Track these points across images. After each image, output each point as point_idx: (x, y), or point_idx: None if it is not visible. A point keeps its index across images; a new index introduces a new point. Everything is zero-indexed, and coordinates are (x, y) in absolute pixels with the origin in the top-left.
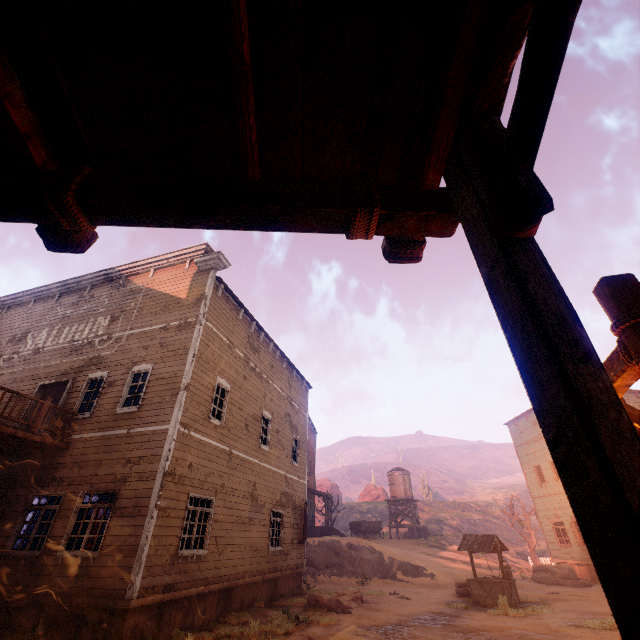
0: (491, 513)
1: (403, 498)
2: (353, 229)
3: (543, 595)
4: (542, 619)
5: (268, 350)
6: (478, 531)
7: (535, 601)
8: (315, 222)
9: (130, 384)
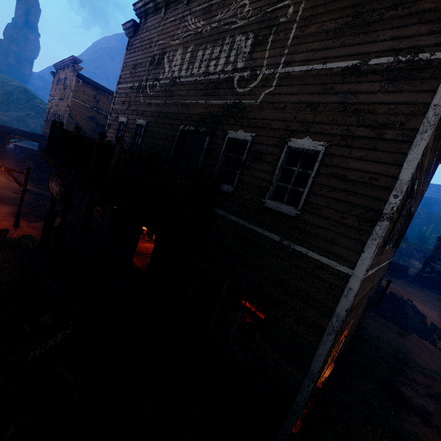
0: None
1: None
2: None
3: None
4: None
5: None
6: None
7: None
8: None
9: (283, 166)
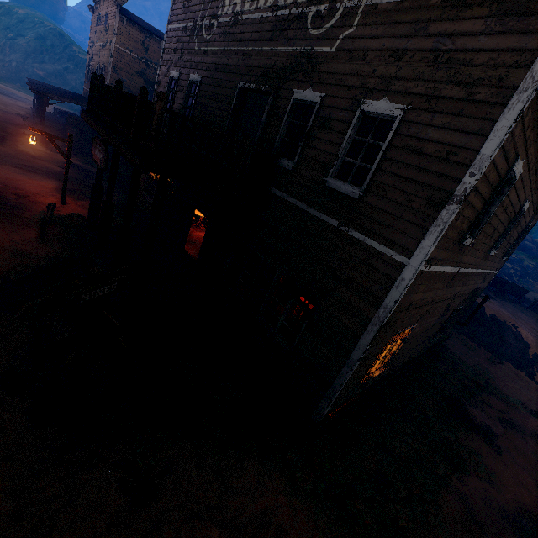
0: None
1: None
2: None
3: None
4: None
5: None
6: None
7: None
8: None
9: (352, 136)
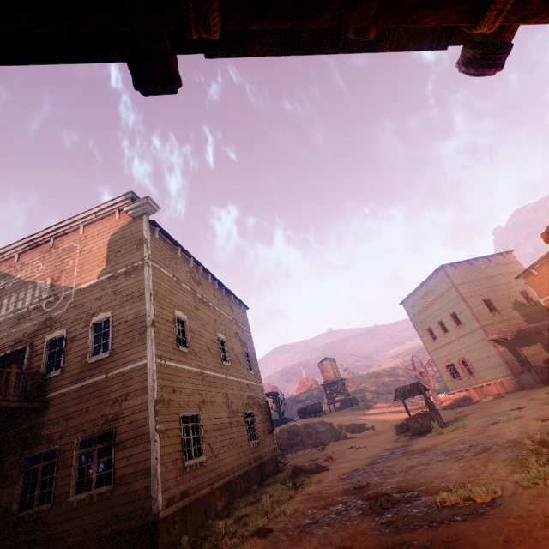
0: (397, 374)
1: (334, 380)
2: (489, 12)
3: (455, 415)
4: (467, 427)
5: (208, 282)
6: (391, 389)
7: (453, 420)
8: (455, 5)
9: (93, 335)
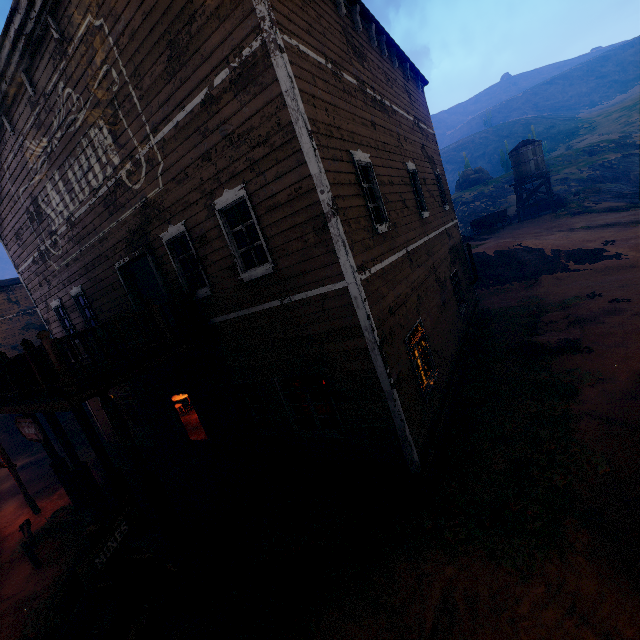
0: (631, 145)
1: (535, 176)
2: None
3: None
4: None
5: (372, 46)
6: (617, 173)
7: None
8: None
9: (230, 232)
